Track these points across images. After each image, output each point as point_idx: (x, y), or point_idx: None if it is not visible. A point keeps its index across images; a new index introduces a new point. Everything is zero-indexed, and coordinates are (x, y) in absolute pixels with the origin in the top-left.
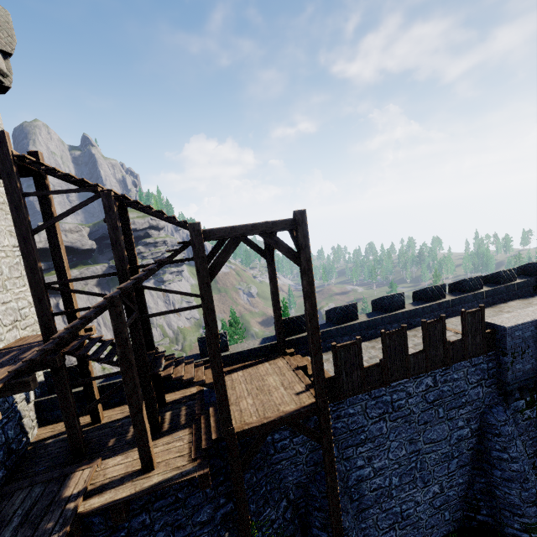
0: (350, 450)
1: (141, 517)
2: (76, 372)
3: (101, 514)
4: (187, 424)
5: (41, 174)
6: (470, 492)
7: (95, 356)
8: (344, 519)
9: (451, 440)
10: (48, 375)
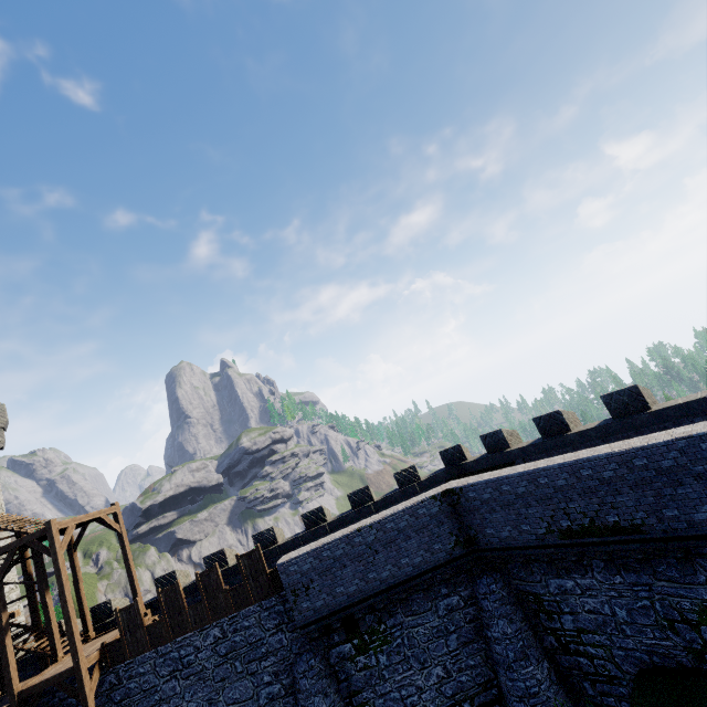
0: None
1: None
2: None
3: None
4: None
5: None
6: None
7: None
8: None
9: (261, 700)
10: None
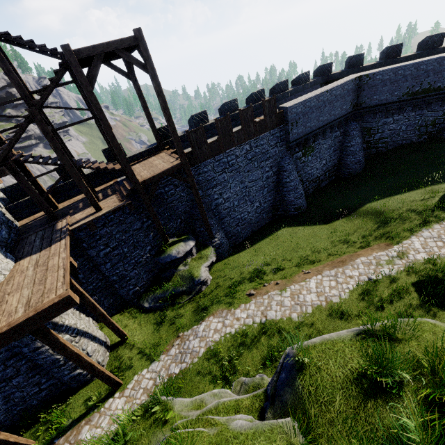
0: (209, 191)
1: (104, 229)
2: None
3: (83, 232)
4: (113, 194)
5: None
6: (274, 203)
7: (35, 161)
8: (210, 221)
9: (263, 179)
10: (4, 191)
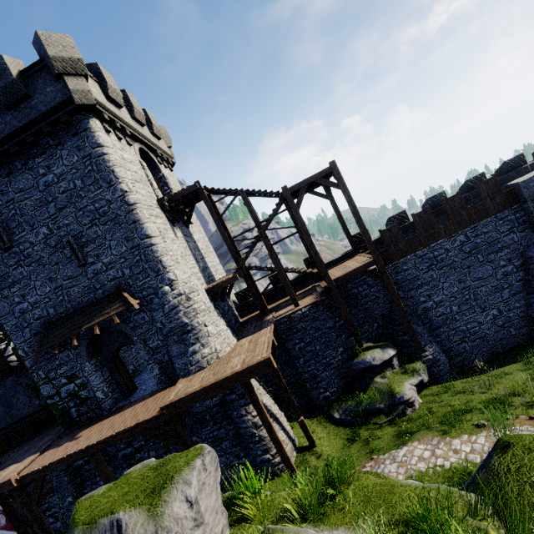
0: (412, 292)
1: (300, 324)
2: (248, 291)
3: (283, 324)
4: (310, 294)
5: (210, 195)
6: (529, 312)
7: (258, 268)
8: (416, 328)
9: (497, 276)
10: (236, 295)
